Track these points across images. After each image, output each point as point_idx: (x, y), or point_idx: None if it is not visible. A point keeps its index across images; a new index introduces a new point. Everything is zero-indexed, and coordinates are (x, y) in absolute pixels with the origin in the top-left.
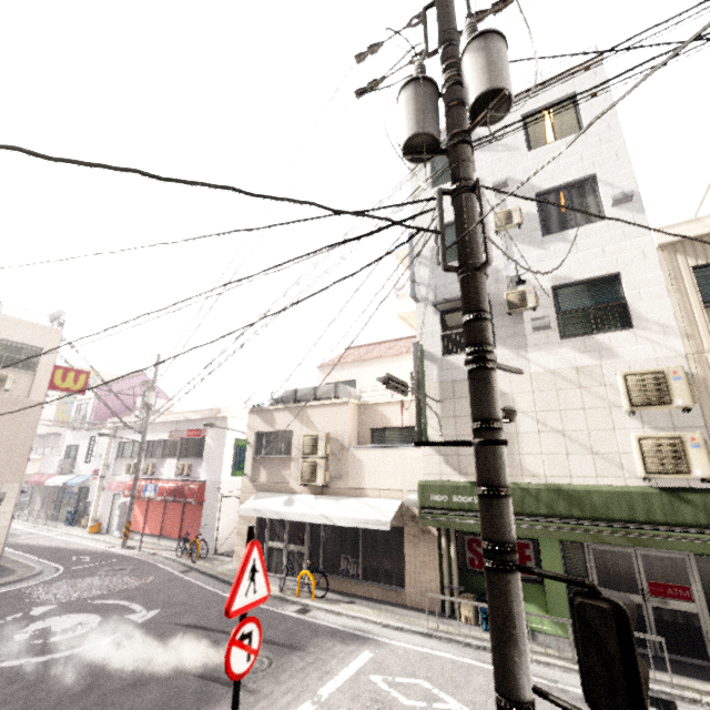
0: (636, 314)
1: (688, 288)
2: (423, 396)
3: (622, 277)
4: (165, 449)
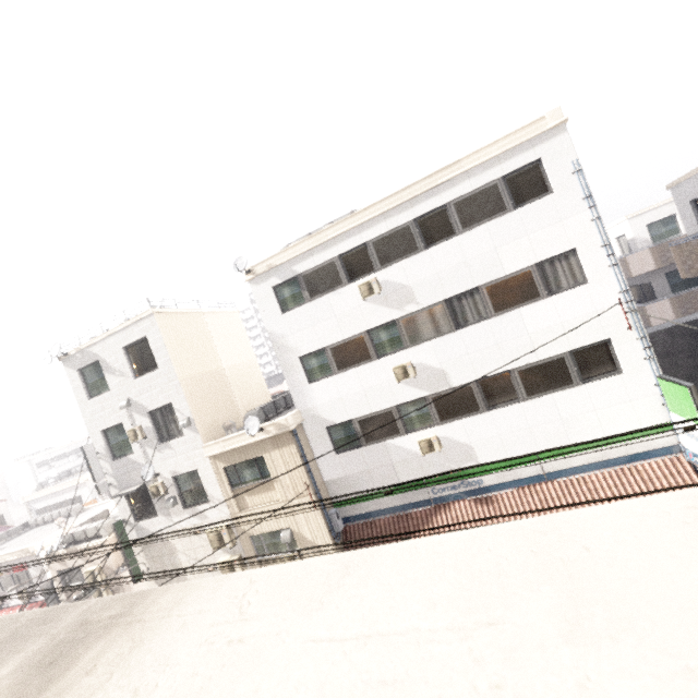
0: (209, 494)
1: (224, 480)
2: (129, 554)
3: (199, 473)
4: (3, 584)
